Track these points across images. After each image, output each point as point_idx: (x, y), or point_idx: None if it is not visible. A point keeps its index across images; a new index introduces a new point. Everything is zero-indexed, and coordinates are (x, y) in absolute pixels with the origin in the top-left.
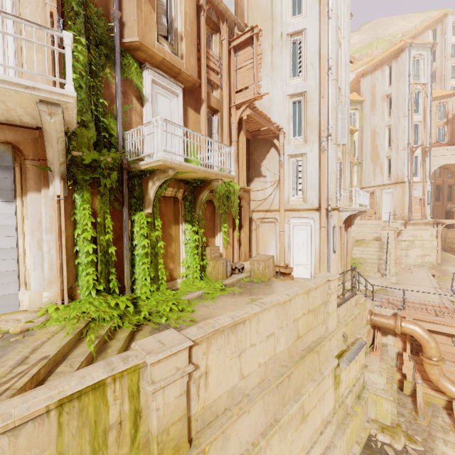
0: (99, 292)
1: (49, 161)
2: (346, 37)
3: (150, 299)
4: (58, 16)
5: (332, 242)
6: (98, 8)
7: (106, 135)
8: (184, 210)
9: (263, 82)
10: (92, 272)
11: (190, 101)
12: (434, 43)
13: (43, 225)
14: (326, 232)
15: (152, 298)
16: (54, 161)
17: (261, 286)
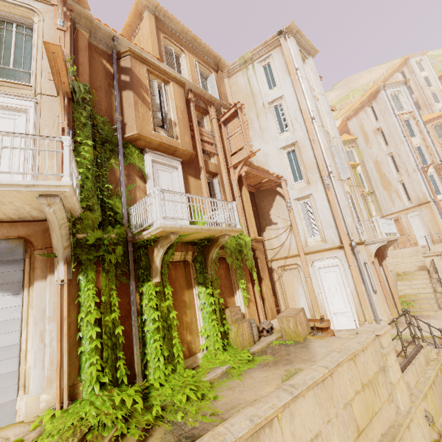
0: (104, 386)
1: (54, 248)
2: (321, 93)
3: (165, 386)
4: (69, 129)
5: (368, 280)
6: (104, 117)
7: (111, 214)
8: (195, 272)
9: (255, 143)
10: (97, 361)
11: (190, 170)
12: (405, 79)
13: (46, 314)
14: (358, 270)
15: (167, 384)
16: (58, 247)
17: (296, 349)
